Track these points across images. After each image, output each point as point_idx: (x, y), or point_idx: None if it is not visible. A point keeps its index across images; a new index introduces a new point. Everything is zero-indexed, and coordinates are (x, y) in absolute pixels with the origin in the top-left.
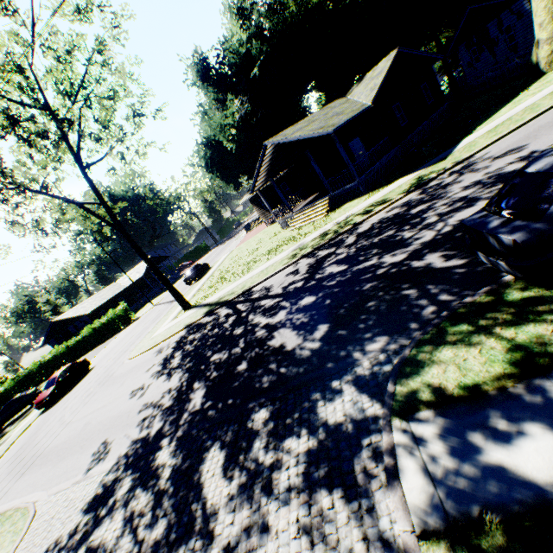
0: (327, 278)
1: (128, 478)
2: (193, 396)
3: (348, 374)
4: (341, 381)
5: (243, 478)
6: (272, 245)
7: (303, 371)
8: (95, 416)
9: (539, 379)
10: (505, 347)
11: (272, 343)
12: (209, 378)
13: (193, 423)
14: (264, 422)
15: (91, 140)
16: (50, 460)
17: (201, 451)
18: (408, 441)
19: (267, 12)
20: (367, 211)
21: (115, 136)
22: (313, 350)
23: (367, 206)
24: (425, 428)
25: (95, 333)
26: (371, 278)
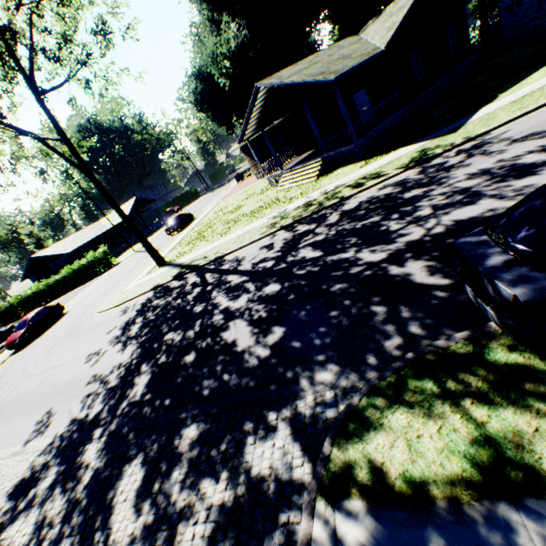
0: (298, 264)
1: (54, 468)
2: (138, 381)
3: (288, 407)
4: (279, 415)
5: (150, 517)
6: (257, 205)
7: (245, 385)
8: (51, 375)
9: (505, 505)
10: (472, 435)
11: (225, 336)
12: (157, 363)
13: (127, 418)
14: (191, 444)
15: (45, 59)
16: (3, 415)
17: (124, 460)
18: (327, 540)
19: None
20: (358, 184)
21: (76, 56)
22: (261, 359)
23: (360, 177)
24: (351, 528)
25: (75, 274)
26: (342, 277)
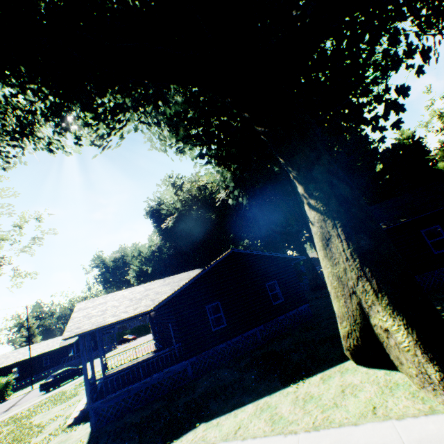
0: None
1: None
2: None
3: None
4: None
5: None
6: (50, 416)
7: None
8: None
9: None
10: None
11: None
12: None
13: None
14: None
15: None
16: None
17: None
18: None
19: (202, 186)
20: None
21: None
22: None
23: None
24: None
25: None
26: None
